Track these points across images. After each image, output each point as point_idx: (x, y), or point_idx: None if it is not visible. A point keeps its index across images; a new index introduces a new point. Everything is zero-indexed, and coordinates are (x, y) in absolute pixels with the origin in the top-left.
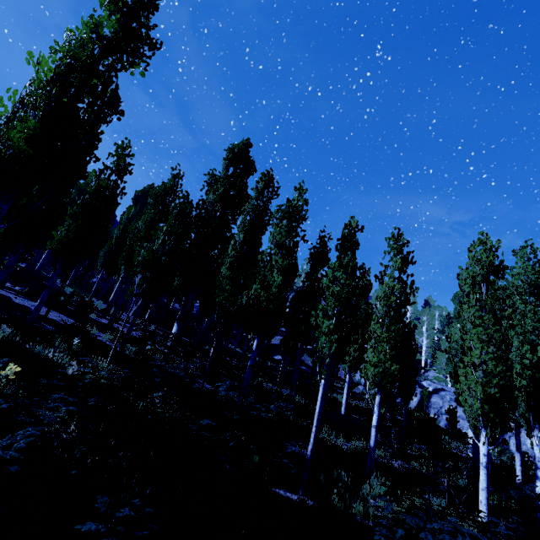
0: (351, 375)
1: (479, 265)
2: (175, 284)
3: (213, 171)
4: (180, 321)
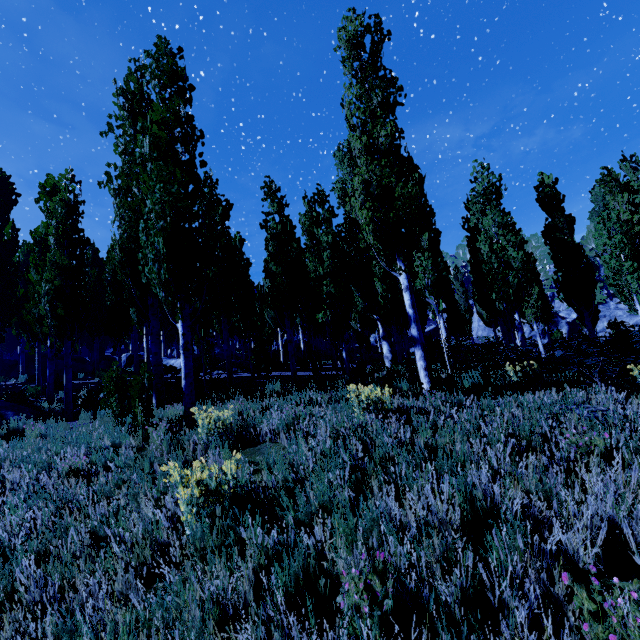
0: (539, 325)
1: (637, 172)
2: (359, 309)
3: (342, 184)
4: (387, 339)
